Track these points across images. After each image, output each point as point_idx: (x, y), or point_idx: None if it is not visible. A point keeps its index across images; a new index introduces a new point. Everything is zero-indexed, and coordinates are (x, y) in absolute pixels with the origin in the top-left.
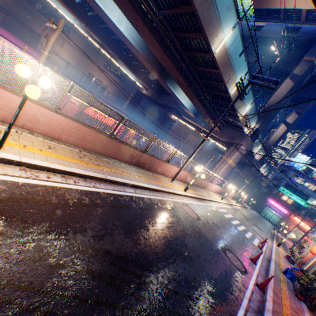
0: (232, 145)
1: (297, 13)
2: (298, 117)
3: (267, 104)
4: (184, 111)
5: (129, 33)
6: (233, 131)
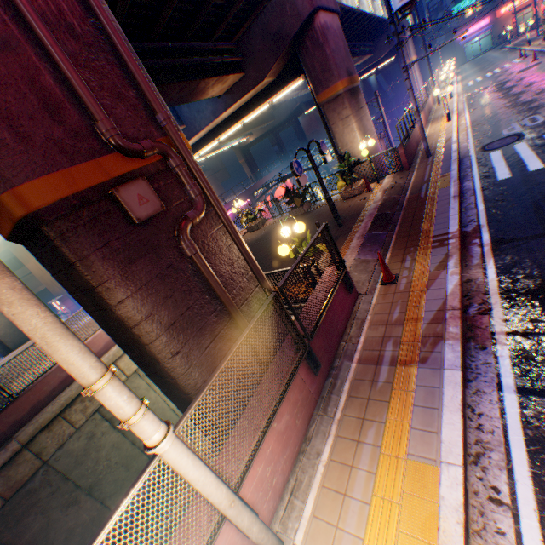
0: None
1: None
2: None
3: None
4: None
5: None
6: (383, 37)
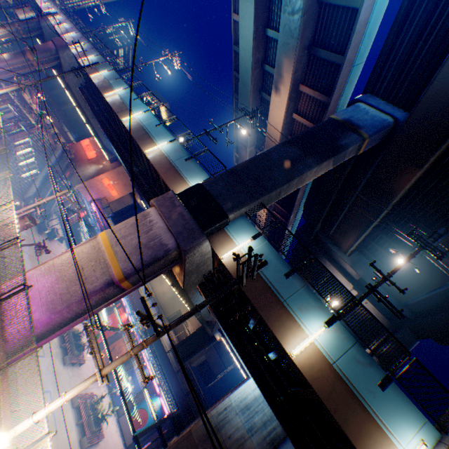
0: None
1: None
2: None
3: None
4: None
5: None
6: None
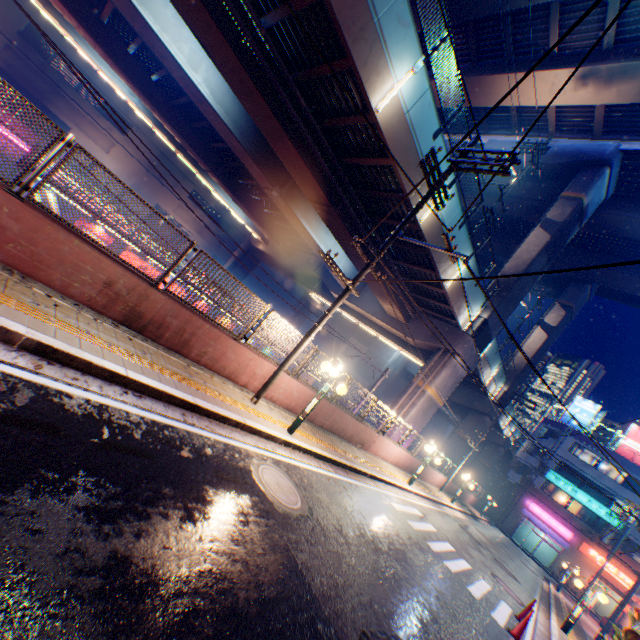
0: (435, 353)
1: (541, 118)
2: (567, 315)
3: (503, 272)
4: (337, 282)
5: (213, 91)
6: (435, 322)
